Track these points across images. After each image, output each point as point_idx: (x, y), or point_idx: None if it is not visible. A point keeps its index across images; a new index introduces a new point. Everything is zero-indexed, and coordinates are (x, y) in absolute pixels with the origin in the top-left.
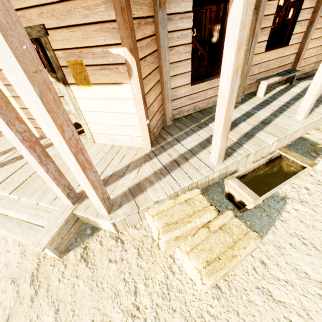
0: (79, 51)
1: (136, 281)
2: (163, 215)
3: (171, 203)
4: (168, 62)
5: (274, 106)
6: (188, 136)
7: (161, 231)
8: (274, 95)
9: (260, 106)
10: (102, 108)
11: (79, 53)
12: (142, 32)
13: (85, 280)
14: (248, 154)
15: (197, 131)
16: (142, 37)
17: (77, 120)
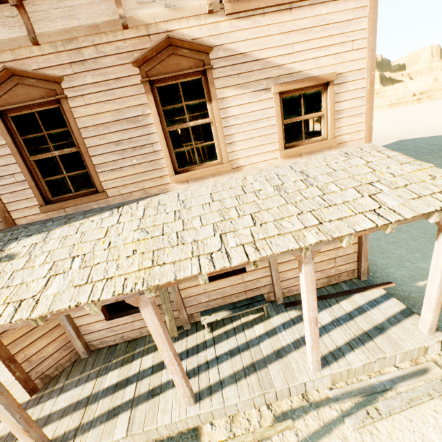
0: None
1: None
2: None
3: None
4: None
5: (197, 361)
6: (75, 386)
7: None
8: (223, 335)
9: (184, 355)
10: None
11: None
12: None
13: None
14: None
15: (89, 381)
16: None
17: None
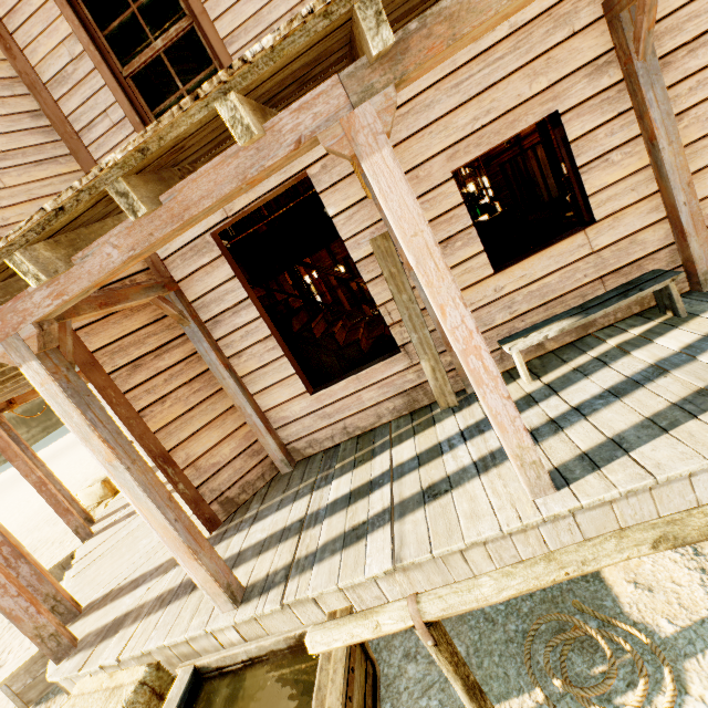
0: None
1: None
2: (74, 703)
3: (101, 681)
4: (230, 379)
5: None
6: (277, 510)
7: None
8: (570, 374)
9: (485, 424)
10: None
11: None
12: (150, 370)
13: None
14: (299, 599)
15: (299, 499)
16: (149, 377)
17: None
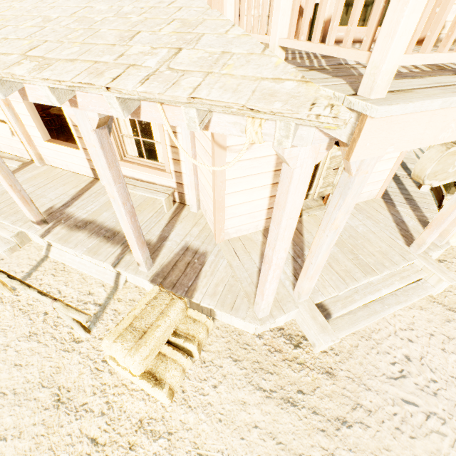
0: None
1: None
2: None
3: None
4: None
5: None
6: None
7: None
8: None
9: None
10: None
11: None
12: None
13: None
14: None
15: None
16: None
17: (331, 191)
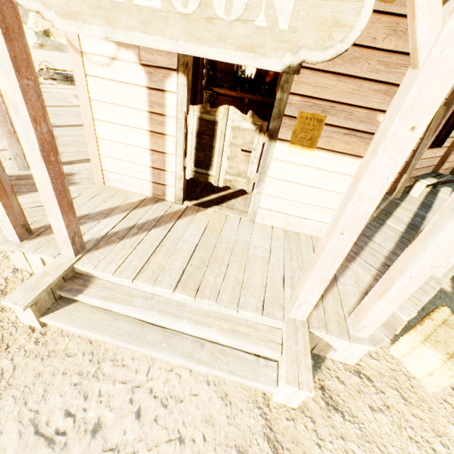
0: (331, 105)
1: (428, 440)
2: (435, 341)
3: (431, 324)
4: None
5: None
6: (375, 232)
7: (452, 365)
8: (428, 198)
9: (424, 208)
10: (306, 180)
11: (328, 107)
12: None
13: (358, 442)
14: None
15: (380, 228)
16: None
17: (247, 187)
